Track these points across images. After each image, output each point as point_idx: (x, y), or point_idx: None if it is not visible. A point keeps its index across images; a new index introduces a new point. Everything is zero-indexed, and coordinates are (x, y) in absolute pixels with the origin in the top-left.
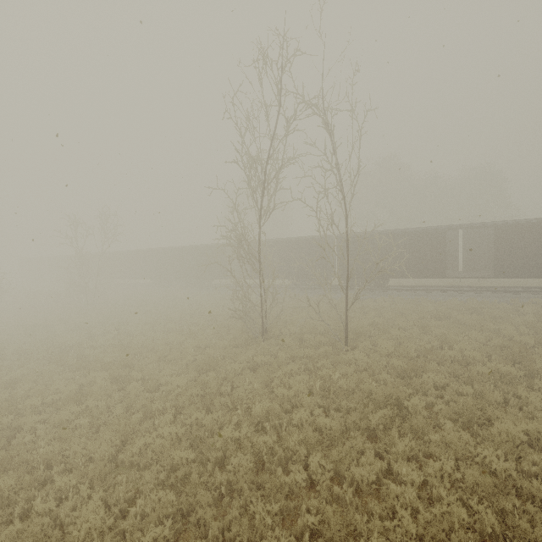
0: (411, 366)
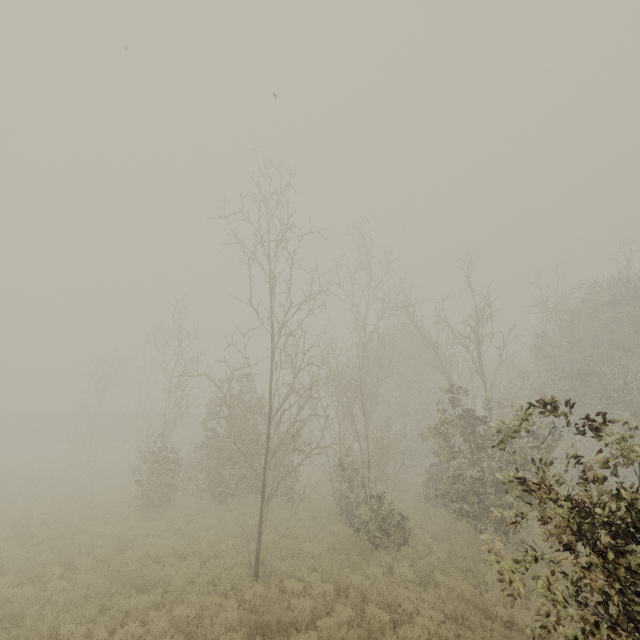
0: None
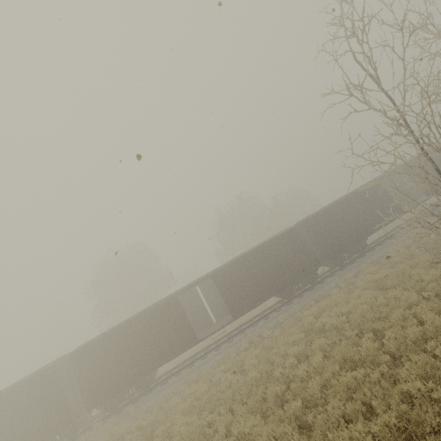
0: None
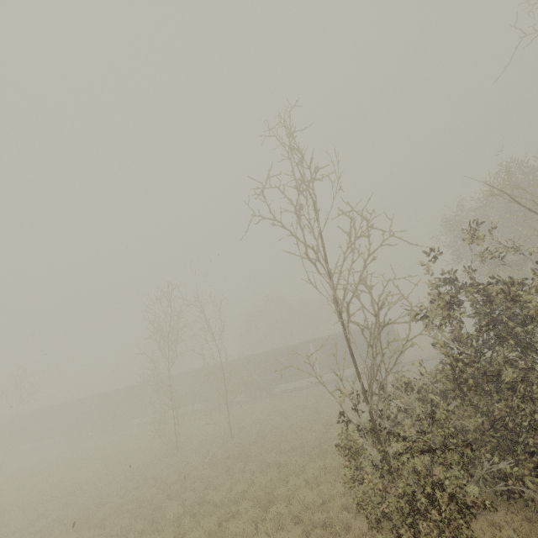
0: (260, 435)
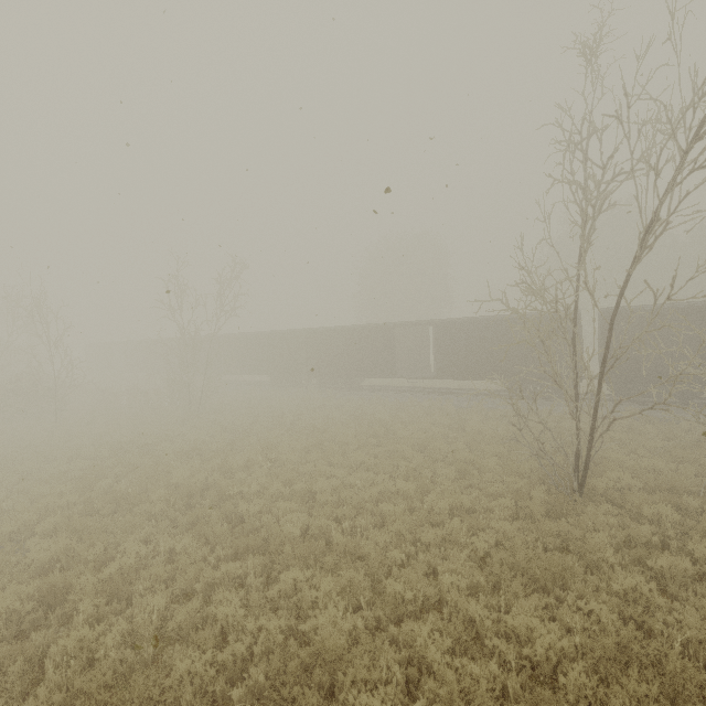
0: None
